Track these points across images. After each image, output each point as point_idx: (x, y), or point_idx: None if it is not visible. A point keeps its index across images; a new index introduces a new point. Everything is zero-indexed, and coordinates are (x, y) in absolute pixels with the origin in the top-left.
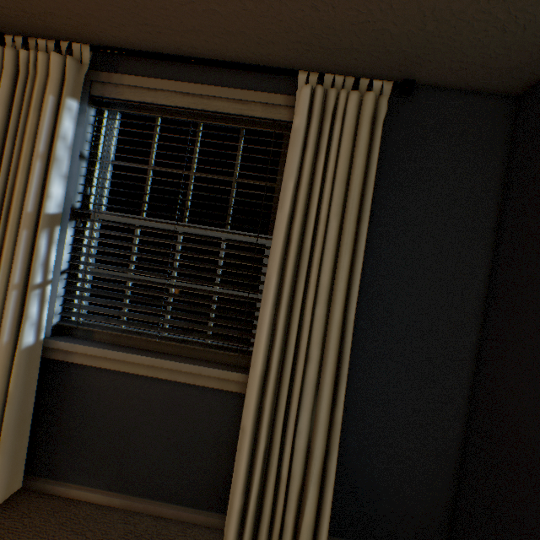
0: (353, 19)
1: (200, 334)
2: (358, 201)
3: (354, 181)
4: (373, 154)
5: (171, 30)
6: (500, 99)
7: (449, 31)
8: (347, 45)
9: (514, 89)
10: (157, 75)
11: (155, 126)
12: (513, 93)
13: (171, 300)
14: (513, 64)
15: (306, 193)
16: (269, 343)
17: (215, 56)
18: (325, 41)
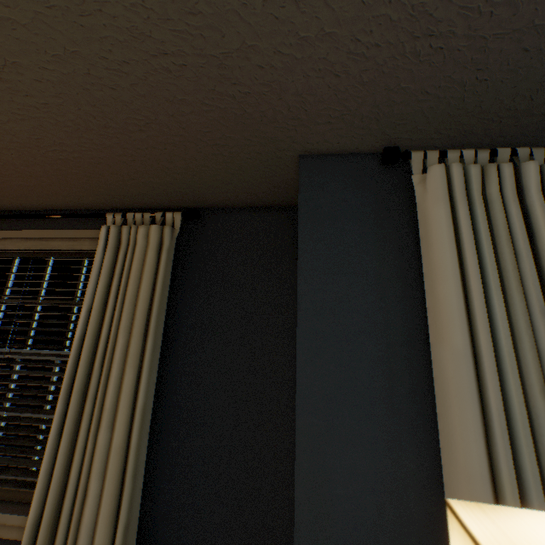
0: (122, 179)
1: (17, 470)
2: (144, 317)
3: (140, 300)
4: (159, 274)
5: (8, 197)
6: (285, 210)
7: (195, 177)
8: (137, 192)
9: (290, 203)
10: (9, 227)
11: (13, 264)
12: (292, 204)
13: (0, 432)
14: (266, 189)
15: (99, 316)
16: (49, 480)
17: (54, 207)
18: (119, 192)
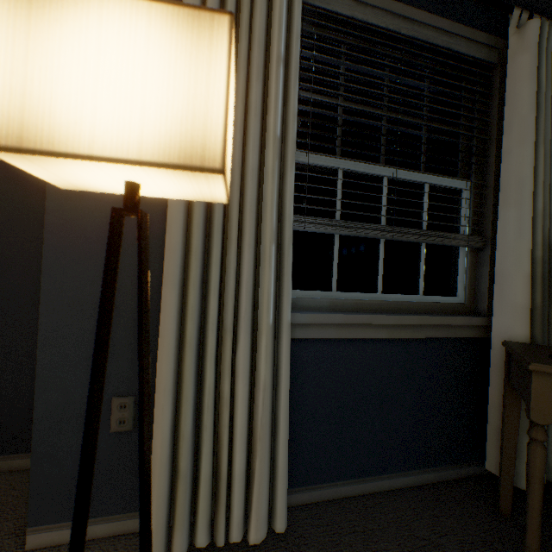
0: None
1: None
2: None
3: None
4: None
5: None
6: None
7: None
8: None
9: None
10: None
11: None
12: None
13: None
14: None
15: None
16: None
17: None
18: None
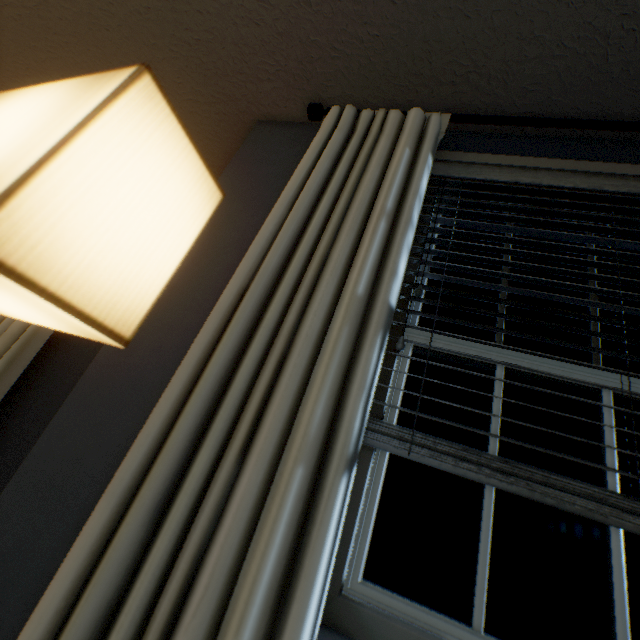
0: None
1: None
2: None
3: None
4: None
5: None
6: None
7: None
8: None
9: None
10: None
11: None
12: None
13: None
14: None
15: None
16: None
17: None
18: None
